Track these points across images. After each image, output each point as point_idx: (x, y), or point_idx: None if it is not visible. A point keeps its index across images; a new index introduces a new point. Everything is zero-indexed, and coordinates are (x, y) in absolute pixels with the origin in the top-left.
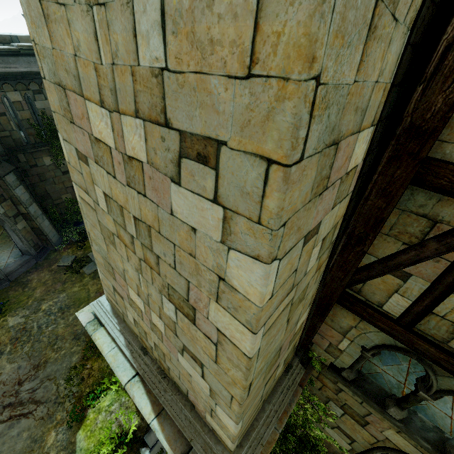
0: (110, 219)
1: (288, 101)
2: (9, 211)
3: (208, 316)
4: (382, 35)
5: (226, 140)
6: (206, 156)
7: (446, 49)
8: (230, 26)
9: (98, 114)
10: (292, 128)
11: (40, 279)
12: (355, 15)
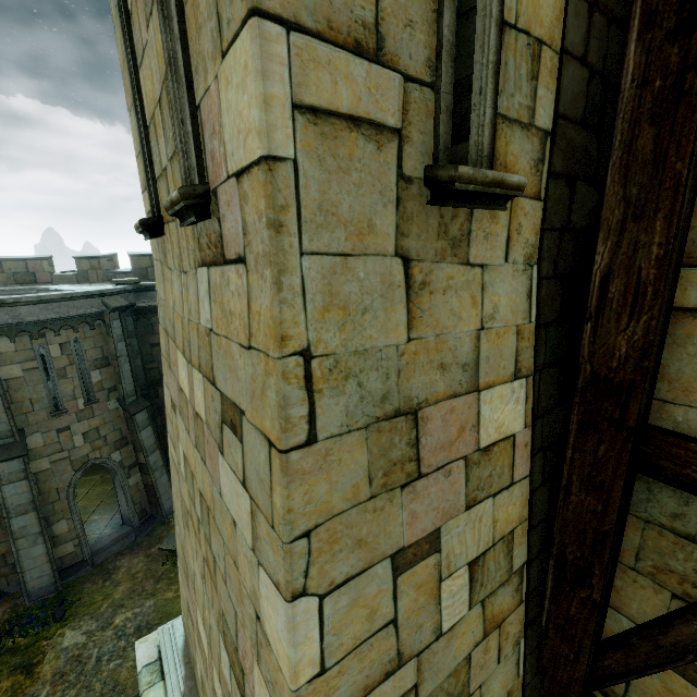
0: (186, 489)
1: (271, 377)
2: (126, 459)
3: (254, 693)
4: (453, 285)
5: (245, 409)
6: (235, 425)
7: (603, 280)
8: (238, 302)
9: (182, 363)
10: (277, 407)
11: (130, 567)
12: (360, 286)
